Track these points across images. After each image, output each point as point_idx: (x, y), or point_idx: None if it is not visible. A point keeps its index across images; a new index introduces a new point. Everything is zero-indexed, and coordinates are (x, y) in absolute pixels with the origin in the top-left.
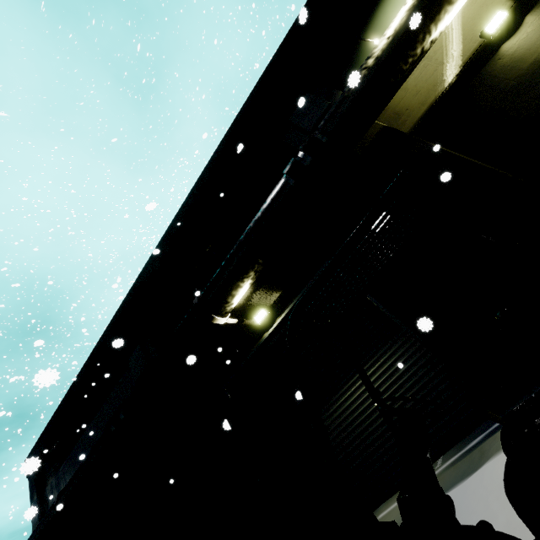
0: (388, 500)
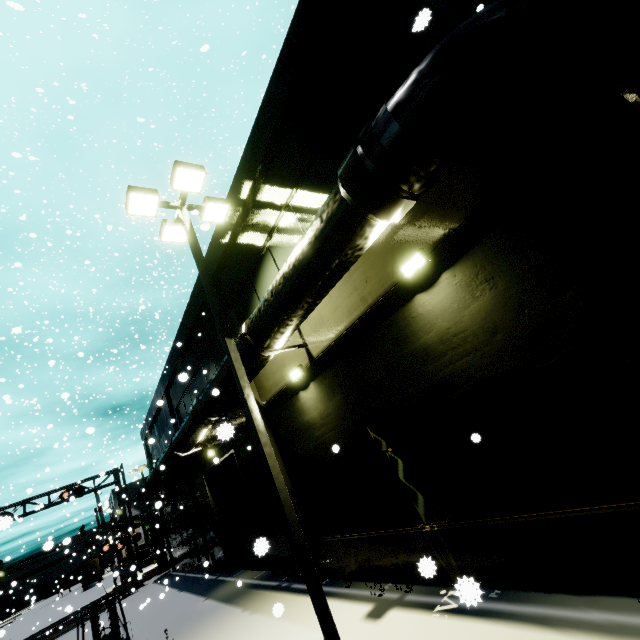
0: (250, 571)
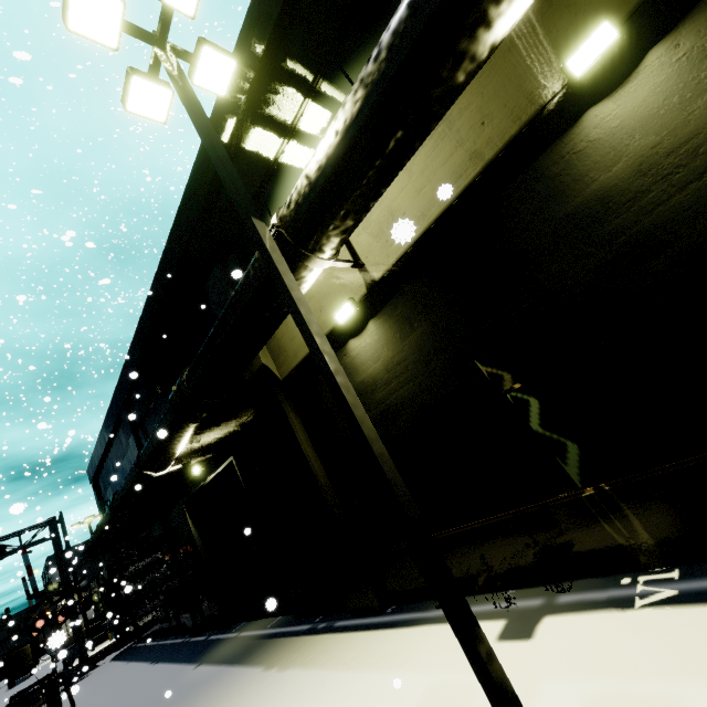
0: (257, 621)
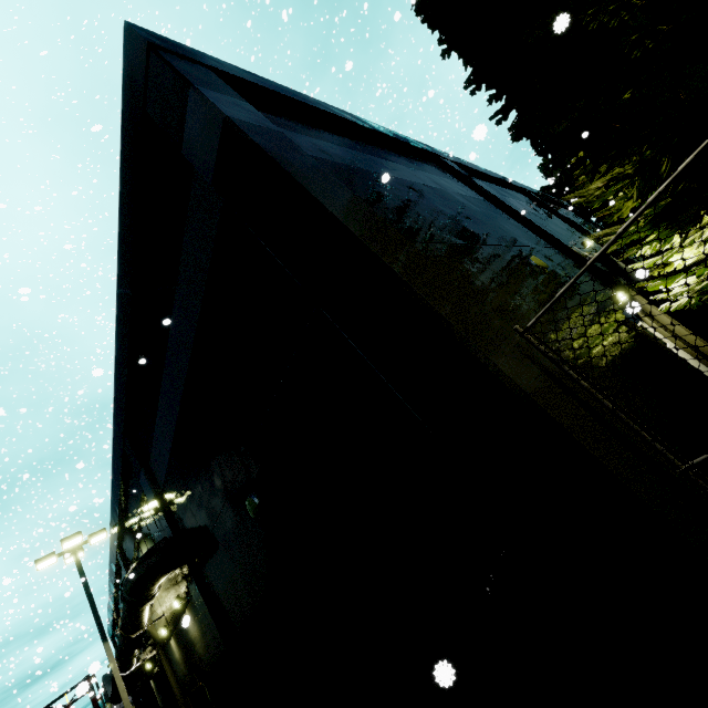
0: None
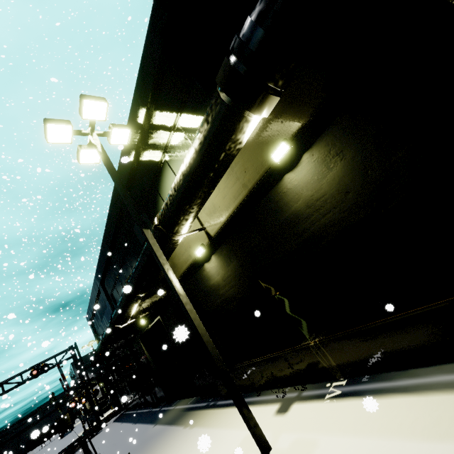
0: (184, 399)
